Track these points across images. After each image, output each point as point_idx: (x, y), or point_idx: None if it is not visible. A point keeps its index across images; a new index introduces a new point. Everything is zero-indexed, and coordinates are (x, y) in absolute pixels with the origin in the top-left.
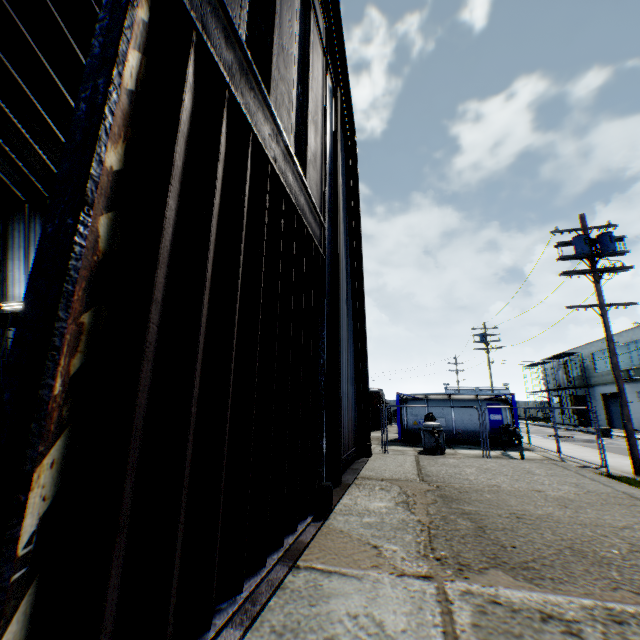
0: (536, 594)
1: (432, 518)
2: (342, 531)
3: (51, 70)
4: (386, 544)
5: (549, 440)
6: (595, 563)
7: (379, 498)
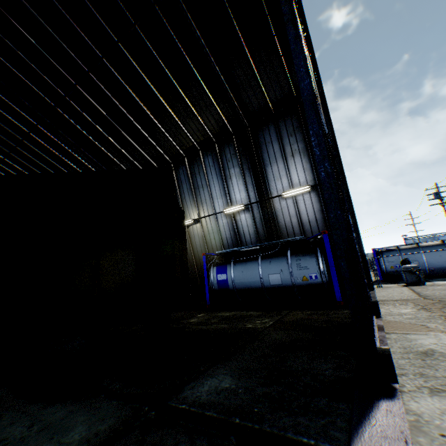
0: None
1: None
2: (395, 321)
3: (146, 110)
4: (427, 324)
5: None
6: None
7: (403, 308)
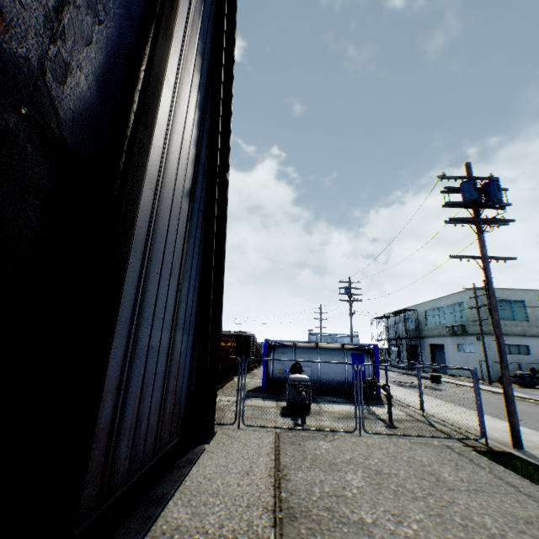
0: None
1: None
2: None
3: None
4: None
5: (399, 388)
6: None
7: None
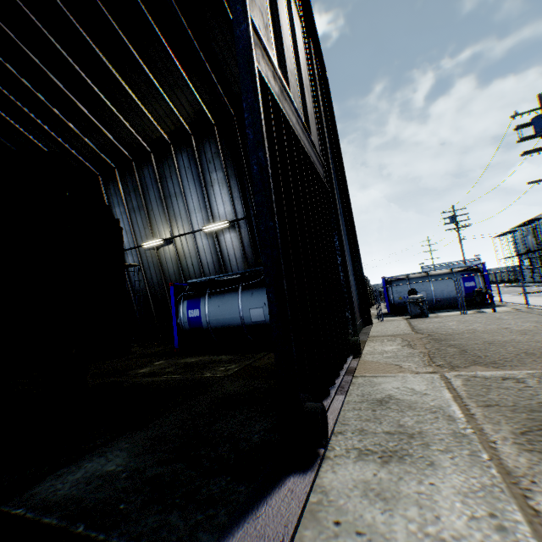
0: (499, 372)
1: (429, 350)
2: (373, 361)
3: (86, 77)
4: (403, 363)
5: (519, 296)
6: (540, 357)
7: (389, 345)
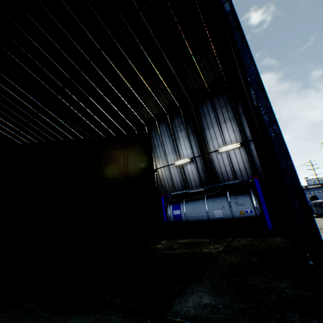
0: None
1: None
2: None
3: (119, 94)
4: None
5: None
6: None
7: None
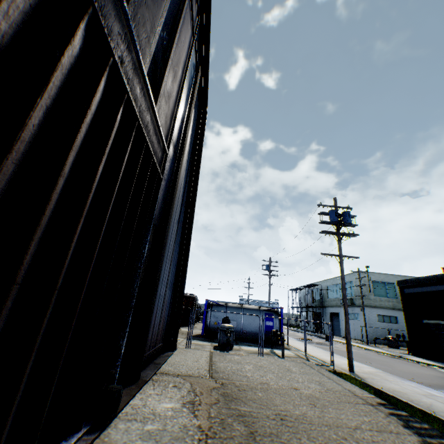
0: None
1: (212, 422)
2: None
3: None
4: None
5: (299, 341)
6: None
7: (169, 397)
